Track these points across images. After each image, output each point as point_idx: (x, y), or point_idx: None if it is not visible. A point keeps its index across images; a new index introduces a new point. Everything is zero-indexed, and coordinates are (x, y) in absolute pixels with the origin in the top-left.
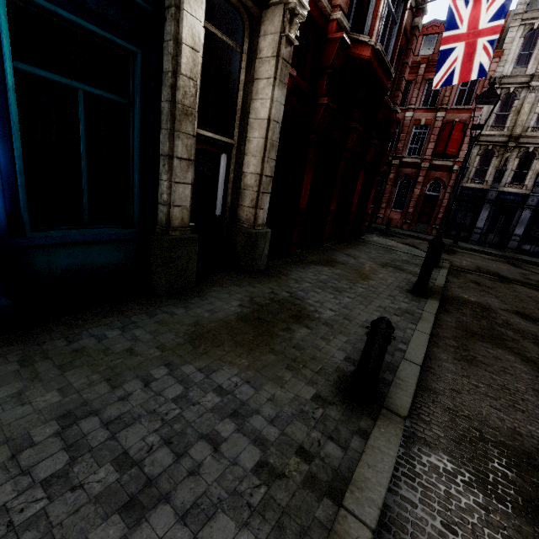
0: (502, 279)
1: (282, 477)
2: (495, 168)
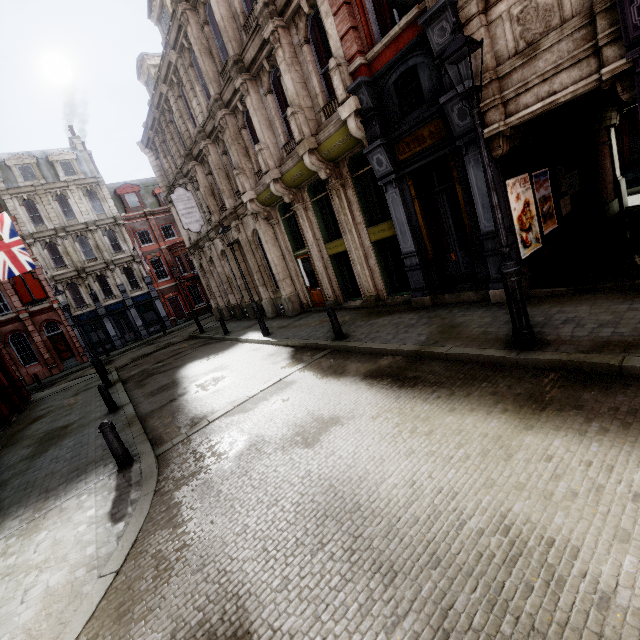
0: (147, 355)
1: None
2: (87, 293)
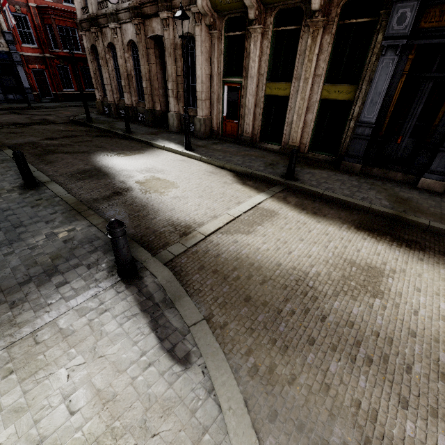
0: (22, 125)
1: (41, 204)
2: None
